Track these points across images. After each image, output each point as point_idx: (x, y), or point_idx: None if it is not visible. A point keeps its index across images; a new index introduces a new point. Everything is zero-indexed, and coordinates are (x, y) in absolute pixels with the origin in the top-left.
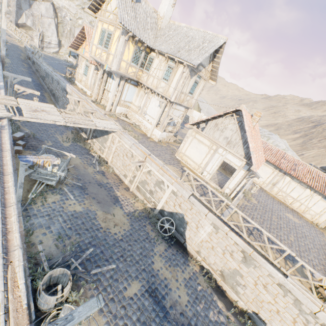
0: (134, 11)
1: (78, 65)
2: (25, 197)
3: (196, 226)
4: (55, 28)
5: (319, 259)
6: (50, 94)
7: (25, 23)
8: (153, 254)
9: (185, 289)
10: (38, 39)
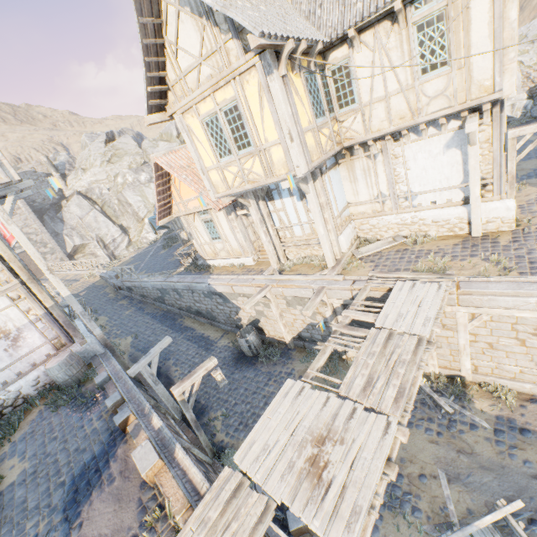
0: None
1: (191, 234)
2: None
3: None
4: (104, 217)
5: None
6: (192, 316)
7: (75, 245)
8: None
9: None
10: (101, 249)
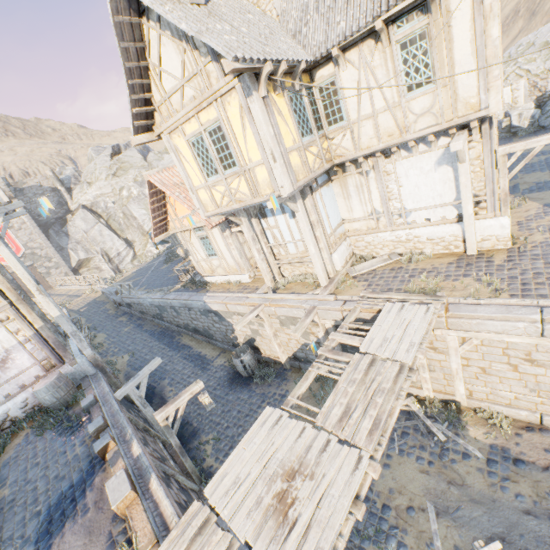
0: (222, 22)
1: (187, 250)
2: None
3: None
4: (109, 231)
5: None
6: (189, 333)
7: (79, 260)
8: None
9: None
10: (106, 263)
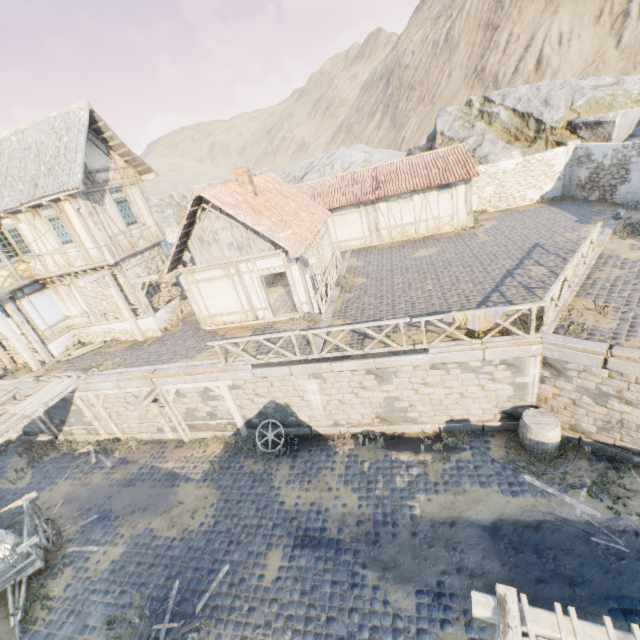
0: None
1: None
2: (10, 631)
3: (300, 398)
4: None
5: (474, 279)
6: None
7: None
8: (276, 493)
9: (348, 487)
10: None
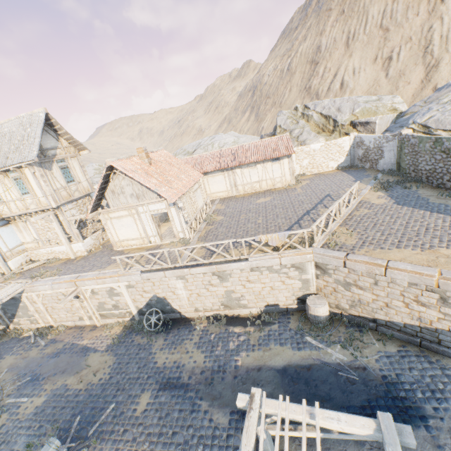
0: None
1: None
2: None
3: (172, 293)
4: None
5: (287, 216)
6: None
7: None
8: (153, 356)
9: (199, 350)
10: None
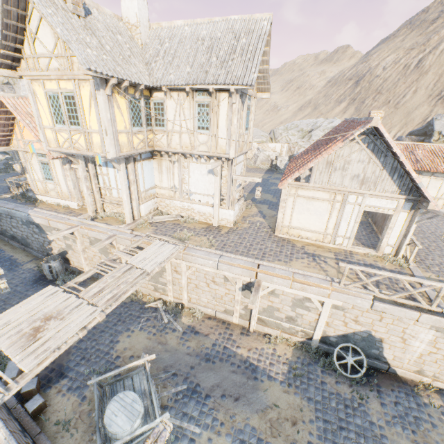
0: (93, 36)
1: (26, 168)
2: None
3: (401, 340)
4: None
5: None
6: (6, 239)
7: None
8: (380, 433)
9: None
10: None
